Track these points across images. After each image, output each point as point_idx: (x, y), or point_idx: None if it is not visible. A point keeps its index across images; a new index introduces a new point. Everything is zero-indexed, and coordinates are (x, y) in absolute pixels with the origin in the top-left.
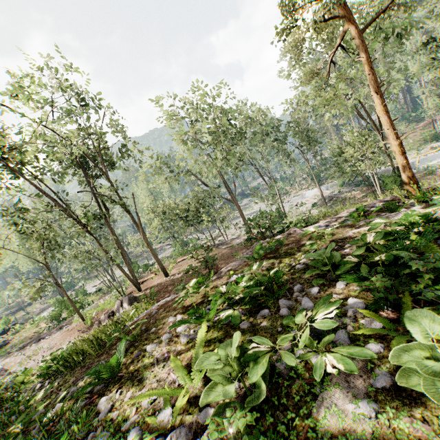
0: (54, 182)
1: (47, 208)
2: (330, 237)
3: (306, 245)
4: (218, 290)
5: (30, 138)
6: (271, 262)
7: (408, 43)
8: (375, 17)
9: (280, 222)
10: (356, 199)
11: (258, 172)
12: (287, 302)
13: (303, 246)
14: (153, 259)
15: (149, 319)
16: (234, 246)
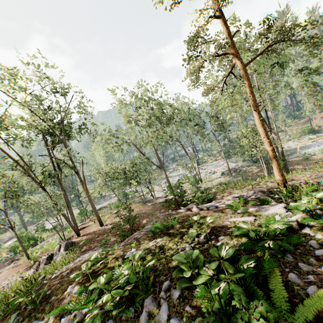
0: (23, 146)
1: (12, 167)
2: (208, 227)
3: (189, 233)
4: (99, 279)
5: (2, 115)
6: (164, 239)
7: (293, 66)
8: (253, 57)
9: (196, 186)
10: (253, 172)
11: (182, 147)
12: (149, 305)
13: (192, 227)
14: (101, 204)
15: (58, 281)
16: (156, 205)
